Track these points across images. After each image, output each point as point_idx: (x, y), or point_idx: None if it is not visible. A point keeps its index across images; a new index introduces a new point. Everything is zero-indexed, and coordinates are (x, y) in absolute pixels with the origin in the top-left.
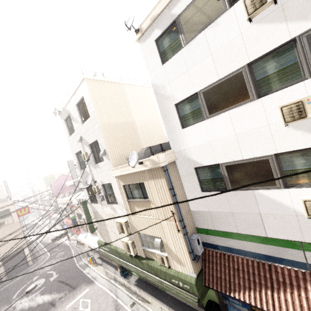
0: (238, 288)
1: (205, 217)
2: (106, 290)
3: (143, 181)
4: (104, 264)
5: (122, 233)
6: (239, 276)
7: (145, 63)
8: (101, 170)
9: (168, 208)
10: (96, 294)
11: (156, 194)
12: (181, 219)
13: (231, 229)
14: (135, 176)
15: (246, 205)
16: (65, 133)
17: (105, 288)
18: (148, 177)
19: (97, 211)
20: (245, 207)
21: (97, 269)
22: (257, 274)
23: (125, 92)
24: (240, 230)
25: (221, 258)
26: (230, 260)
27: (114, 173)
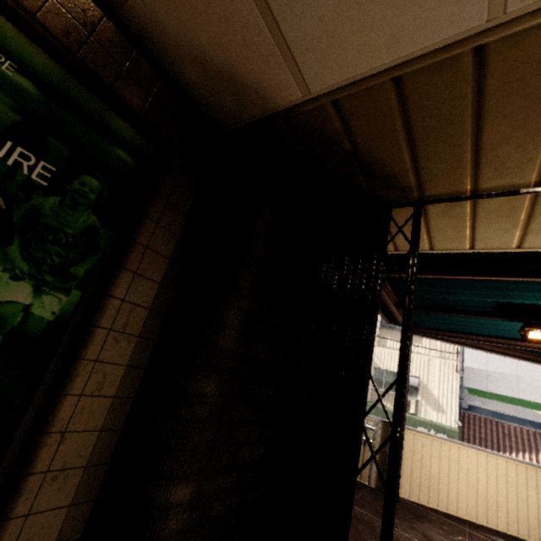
0: (509, 450)
1: (479, 376)
2: None
3: None
4: None
5: None
6: (510, 440)
7: None
8: None
9: (452, 346)
10: None
11: None
12: (463, 361)
13: (510, 393)
14: None
15: (537, 372)
16: None
17: None
18: None
19: None
20: (535, 374)
21: None
22: (533, 441)
23: None
24: (522, 395)
25: (486, 423)
26: (498, 425)
27: None
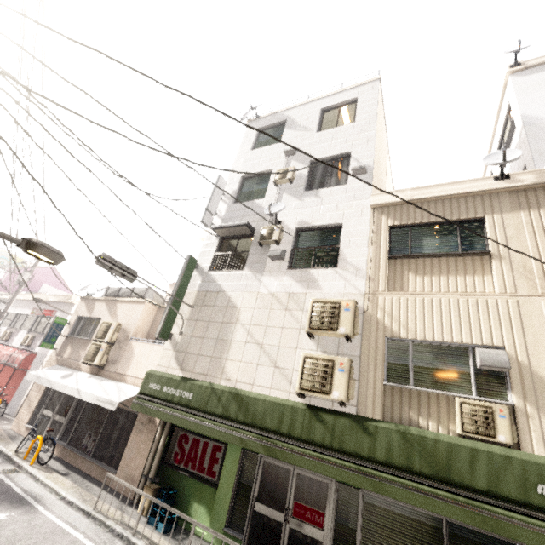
0: None
1: None
2: (86, 544)
3: (485, 214)
4: (77, 477)
5: (325, 332)
6: None
7: (516, 95)
8: (322, 200)
9: None
10: (42, 542)
11: (526, 238)
12: None
13: None
14: (457, 206)
15: None
16: (240, 146)
17: (84, 536)
18: (509, 205)
19: (223, 287)
20: None
21: (51, 479)
22: None
23: (387, 153)
24: None
25: None
26: None
27: (379, 199)
